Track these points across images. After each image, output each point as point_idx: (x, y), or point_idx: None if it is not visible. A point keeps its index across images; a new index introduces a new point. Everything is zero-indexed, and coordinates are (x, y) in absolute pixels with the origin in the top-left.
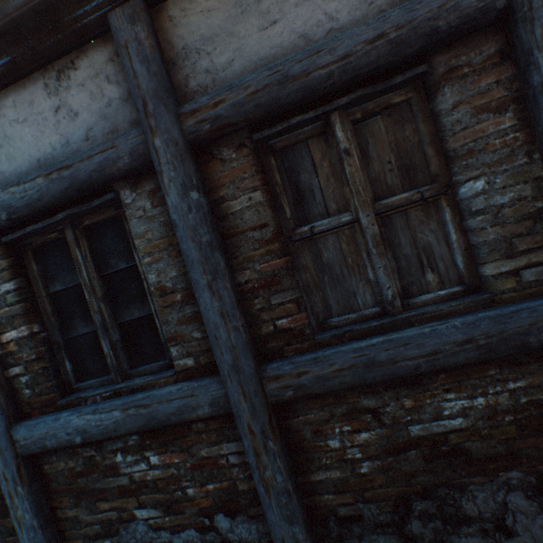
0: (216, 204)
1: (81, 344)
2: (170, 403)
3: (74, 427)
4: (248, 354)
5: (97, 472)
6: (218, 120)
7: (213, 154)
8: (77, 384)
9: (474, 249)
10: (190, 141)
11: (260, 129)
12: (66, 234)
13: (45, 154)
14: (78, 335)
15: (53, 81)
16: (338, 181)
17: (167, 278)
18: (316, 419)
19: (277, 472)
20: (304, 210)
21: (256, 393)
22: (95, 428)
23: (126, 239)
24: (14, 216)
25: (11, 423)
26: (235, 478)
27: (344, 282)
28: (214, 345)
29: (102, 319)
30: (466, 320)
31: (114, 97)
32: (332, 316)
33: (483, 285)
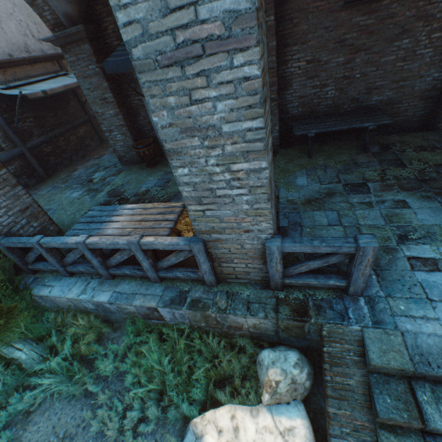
0: None
1: None
2: None
3: None
4: None
5: None
6: None
7: None
8: None
9: (0, 143)
10: None
11: None
12: None
13: None
14: None
15: None
16: None
17: None
18: None
19: None
20: None
21: None
22: None
23: None
24: None
25: None
26: None
27: None
28: None
29: None
30: (5, 154)
31: None
32: None
33: (5, 149)
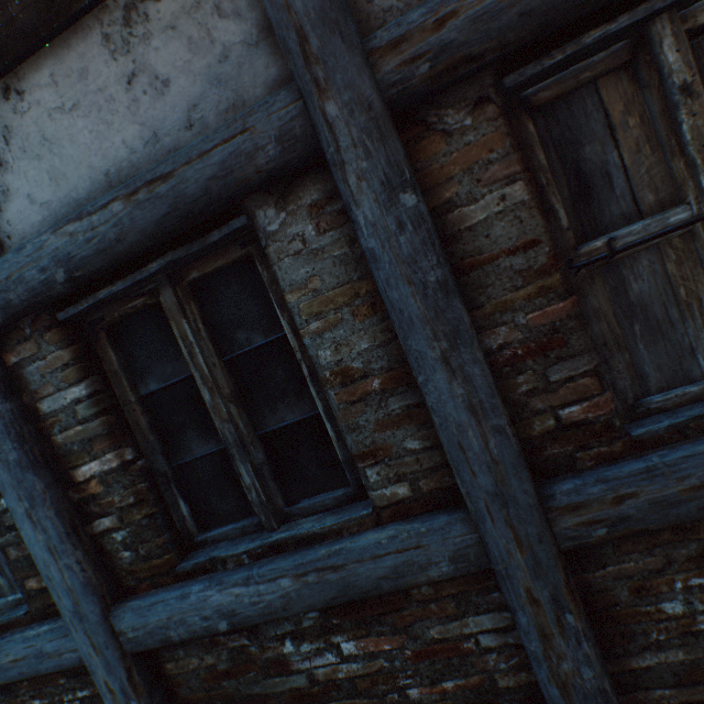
0: (437, 214)
1: (200, 473)
2: (379, 561)
3: (213, 607)
4: (522, 472)
5: (254, 670)
6: (445, 52)
7: (427, 124)
8: (201, 535)
9: None
10: (391, 100)
11: (515, 66)
12: (162, 297)
13: (116, 162)
14: (194, 459)
15: (118, 28)
16: (659, 151)
17: (352, 354)
18: (637, 569)
19: (582, 663)
20: (591, 212)
21: (540, 536)
22: (249, 608)
23: (262, 296)
24: (78, 274)
25: (108, 606)
26: (491, 670)
27: (672, 331)
28: (457, 462)
29: (235, 431)
30: None
31: (231, 43)
32: (648, 393)
33: None
